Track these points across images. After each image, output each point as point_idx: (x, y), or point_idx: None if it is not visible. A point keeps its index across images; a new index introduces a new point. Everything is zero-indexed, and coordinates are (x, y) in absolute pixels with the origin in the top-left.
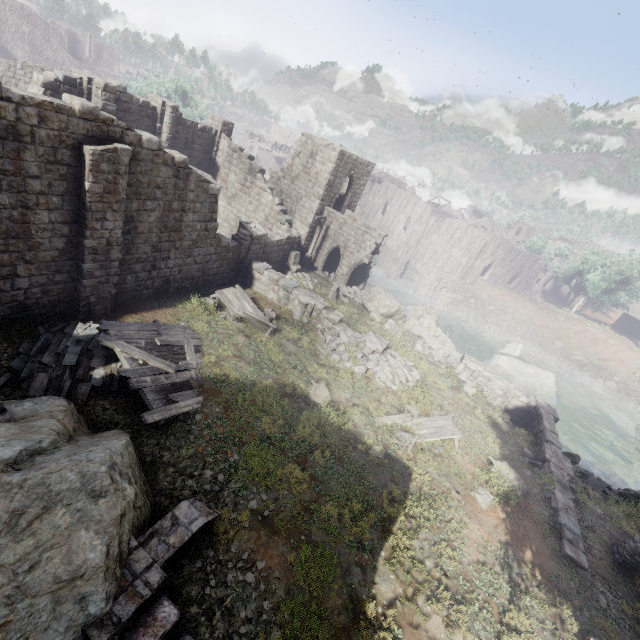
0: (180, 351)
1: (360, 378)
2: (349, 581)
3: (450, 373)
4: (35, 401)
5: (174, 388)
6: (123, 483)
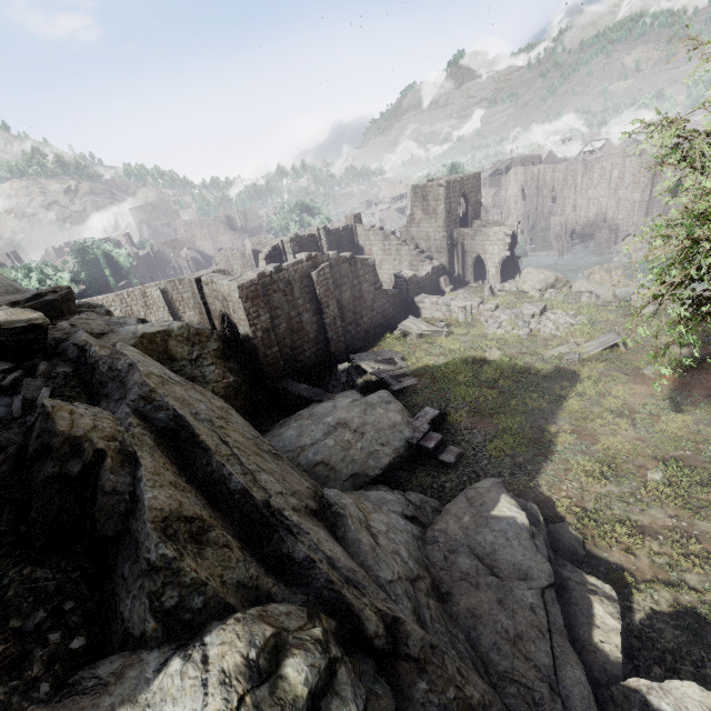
0: (393, 361)
1: (526, 338)
2: (536, 424)
3: (623, 306)
4: (343, 393)
5: (399, 377)
6: (396, 401)
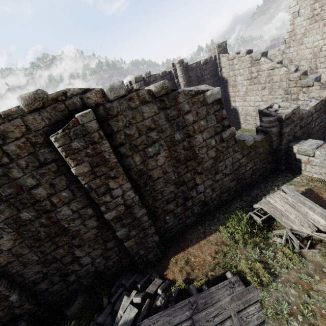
0: None
1: None
2: None
3: None
4: None
5: None
6: None
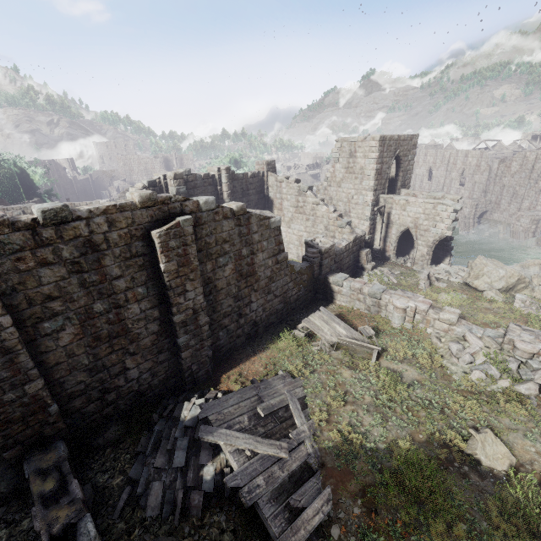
0: (286, 414)
1: (535, 403)
2: None
3: None
4: None
5: (293, 482)
6: None
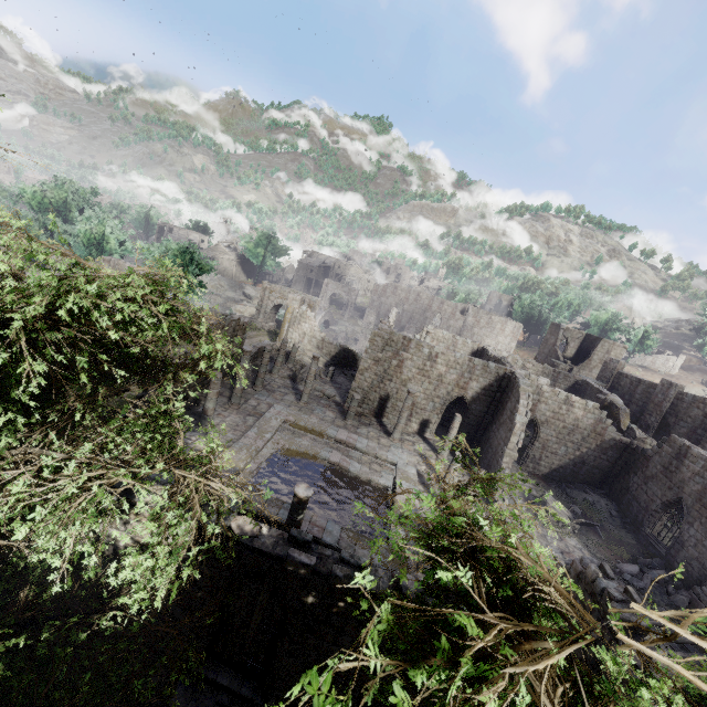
0: None
1: None
2: None
3: None
4: None
5: None
6: None
